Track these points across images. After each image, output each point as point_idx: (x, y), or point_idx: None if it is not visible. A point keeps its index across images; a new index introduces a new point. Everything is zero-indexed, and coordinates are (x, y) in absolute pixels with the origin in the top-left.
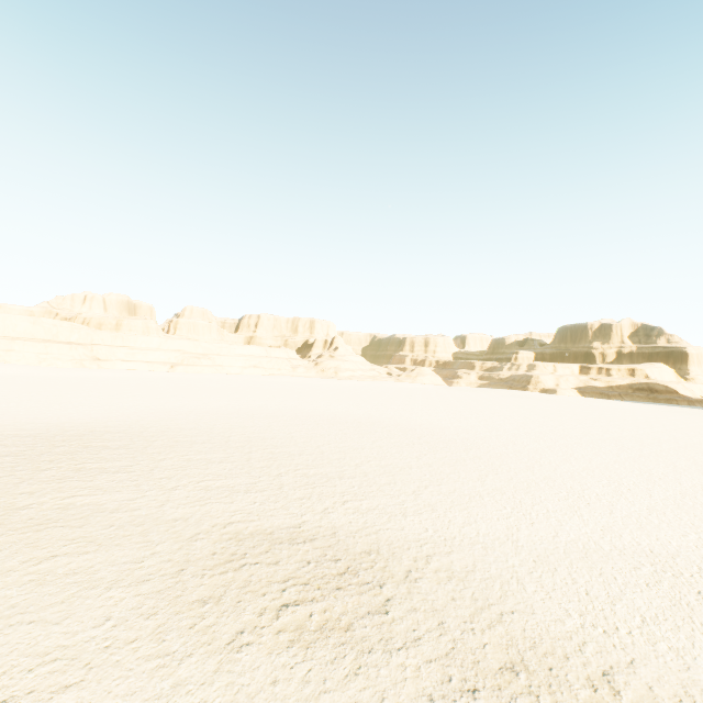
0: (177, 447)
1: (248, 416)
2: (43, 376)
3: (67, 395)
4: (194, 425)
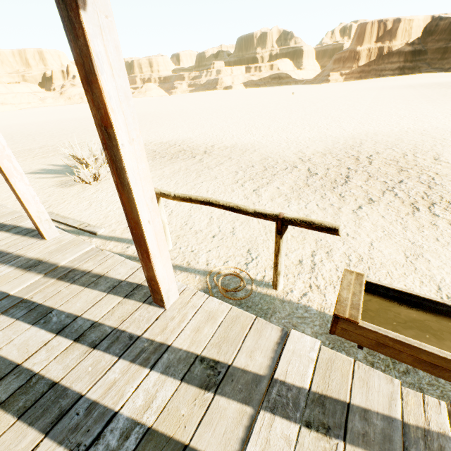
0: None
1: (7, 128)
2: None
3: None
4: None
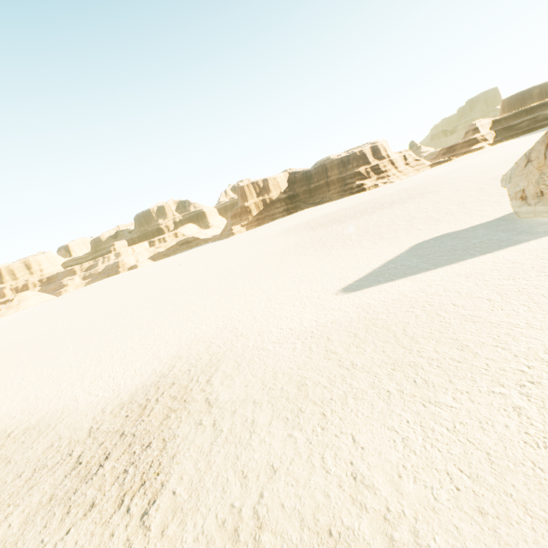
0: None
1: None
2: None
3: None
4: None
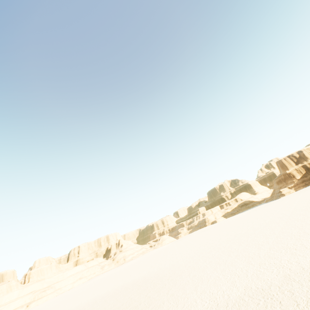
0: None
1: None
2: None
3: None
4: None
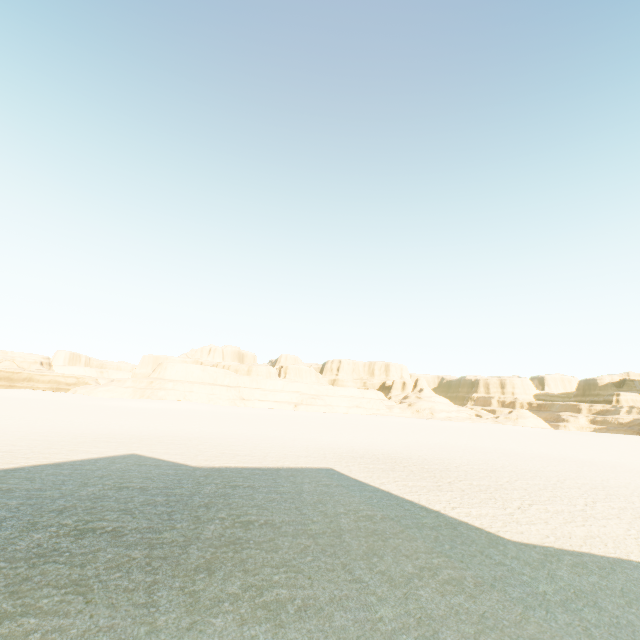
0: (489, 473)
1: (464, 451)
2: (227, 412)
3: (288, 428)
4: (446, 456)
